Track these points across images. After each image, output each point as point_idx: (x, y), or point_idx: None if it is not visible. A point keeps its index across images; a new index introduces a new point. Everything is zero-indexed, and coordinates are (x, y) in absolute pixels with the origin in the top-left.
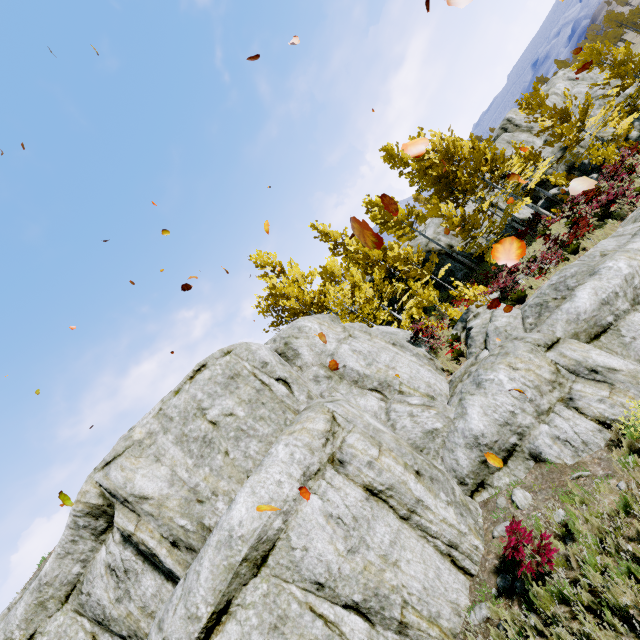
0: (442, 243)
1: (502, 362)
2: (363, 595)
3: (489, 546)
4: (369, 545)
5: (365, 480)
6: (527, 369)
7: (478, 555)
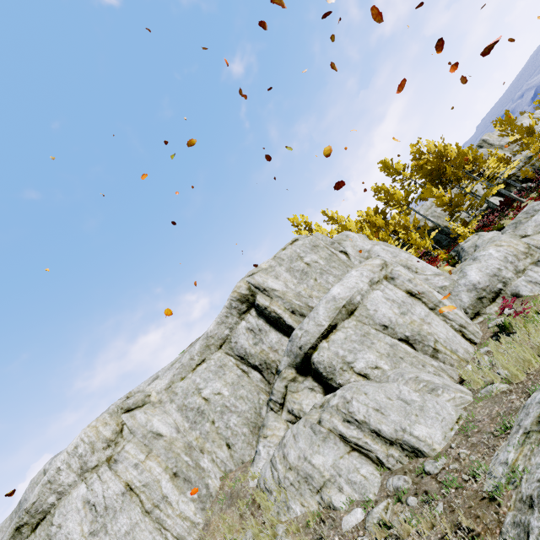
0: (430, 222)
1: (491, 244)
2: (411, 333)
3: (486, 332)
4: (413, 313)
5: (407, 287)
6: (508, 245)
7: (479, 335)
